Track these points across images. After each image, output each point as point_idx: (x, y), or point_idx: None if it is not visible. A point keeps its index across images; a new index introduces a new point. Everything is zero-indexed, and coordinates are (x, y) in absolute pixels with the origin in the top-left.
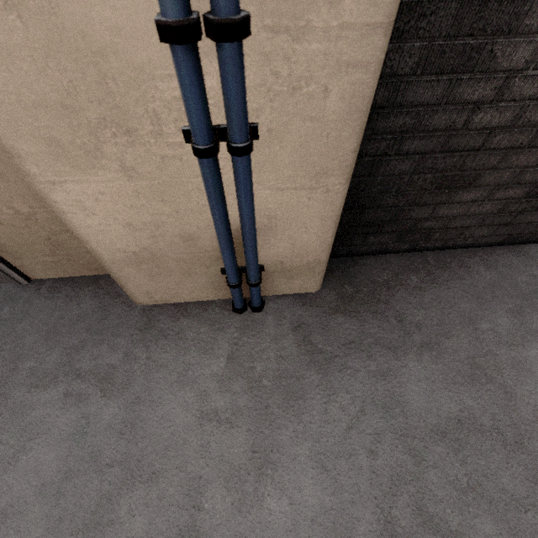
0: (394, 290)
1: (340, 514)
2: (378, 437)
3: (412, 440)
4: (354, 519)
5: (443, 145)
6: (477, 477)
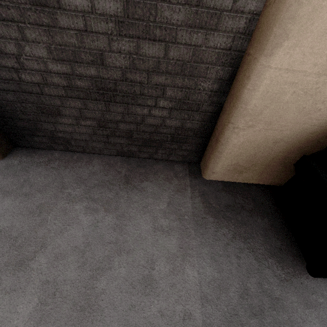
0: (39, 167)
1: None
2: None
3: None
4: None
5: (20, 89)
6: None
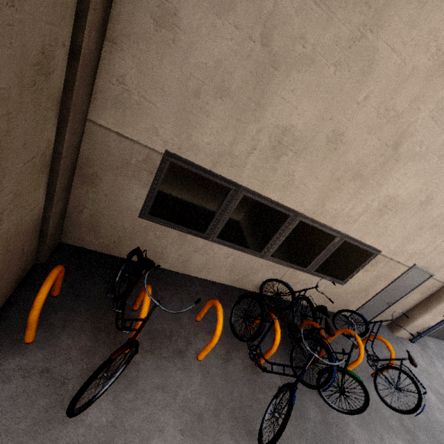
0: (428, 344)
1: None
2: None
3: None
4: None
5: None
6: None
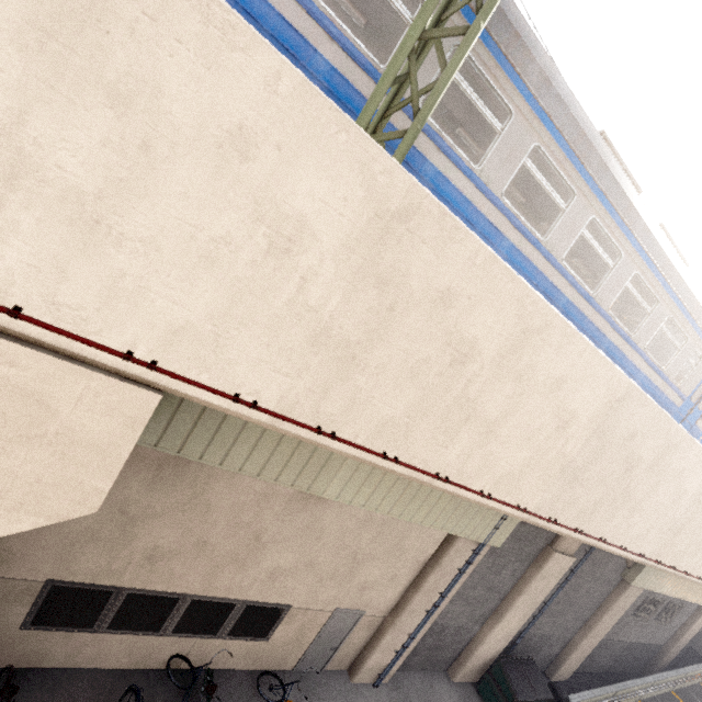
0: (402, 684)
1: None
2: None
3: None
4: None
5: (415, 648)
6: None
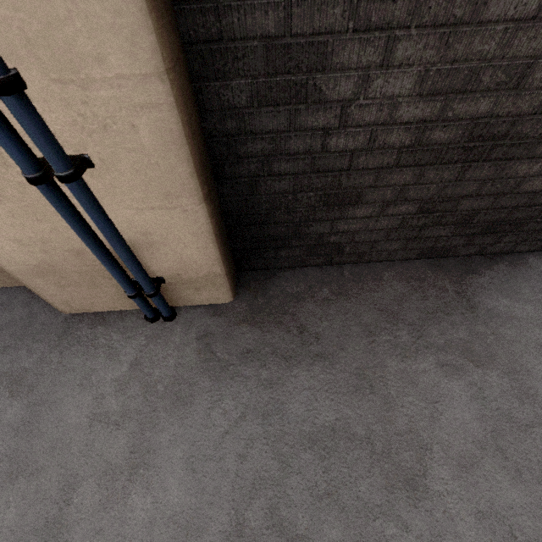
0: (304, 302)
1: (196, 513)
2: (251, 442)
3: (282, 447)
4: (208, 519)
5: (311, 167)
6: (336, 484)
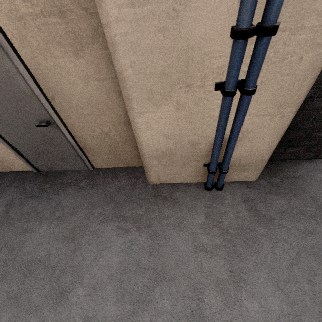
0: (307, 182)
1: (295, 318)
2: (314, 272)
3: None
4: None
5: None
6: None
